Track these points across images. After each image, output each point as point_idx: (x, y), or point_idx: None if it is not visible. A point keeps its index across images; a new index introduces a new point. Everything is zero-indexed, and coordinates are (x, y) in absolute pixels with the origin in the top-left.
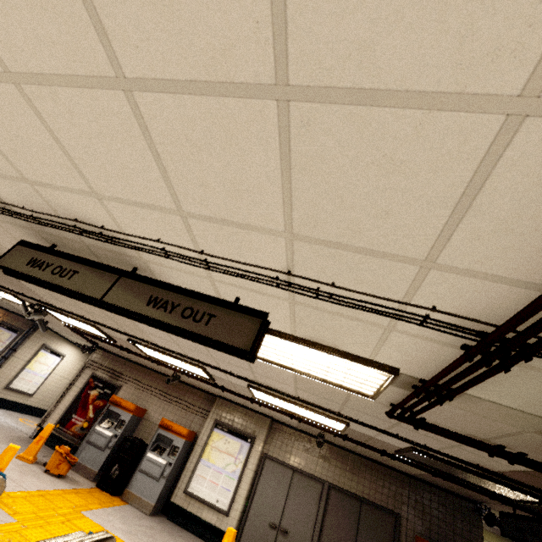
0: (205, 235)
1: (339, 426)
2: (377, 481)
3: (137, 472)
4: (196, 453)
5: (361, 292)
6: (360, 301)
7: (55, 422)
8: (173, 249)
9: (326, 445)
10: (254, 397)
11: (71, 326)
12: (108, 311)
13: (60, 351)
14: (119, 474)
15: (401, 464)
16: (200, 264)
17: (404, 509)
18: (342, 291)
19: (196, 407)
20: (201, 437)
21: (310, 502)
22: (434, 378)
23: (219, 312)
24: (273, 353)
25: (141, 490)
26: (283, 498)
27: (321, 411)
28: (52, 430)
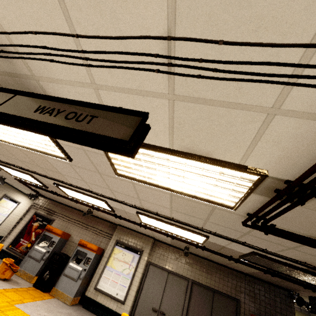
0: (76, 0)
1: (200, 239)
2: (223, 278)
3: (62, 275)
4: (103, 262)
5: (256, 42)
6: (252, 62)
7: (8, 243)
8: (53, 46)
9: (190, 255)
10: (141, 222)
11: (18, 178)
12: (3, 124)
13: (17, 199)
14: (49, 277)
15: (241, 266)
16: (79, 58)
17: (242, 296)
18: (230, 57)
19: (104, 232)
20: (107, 251)
21: (179, 293)
22: (306, 173)
23: (102, 114)
24: (153, 174)
25: (64, 288)
26: (161, 291)
27: (188, 228)
28: (6, 249)
